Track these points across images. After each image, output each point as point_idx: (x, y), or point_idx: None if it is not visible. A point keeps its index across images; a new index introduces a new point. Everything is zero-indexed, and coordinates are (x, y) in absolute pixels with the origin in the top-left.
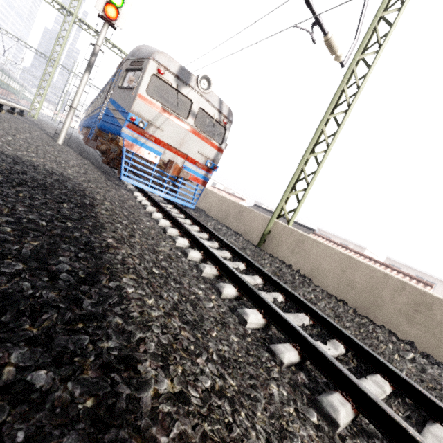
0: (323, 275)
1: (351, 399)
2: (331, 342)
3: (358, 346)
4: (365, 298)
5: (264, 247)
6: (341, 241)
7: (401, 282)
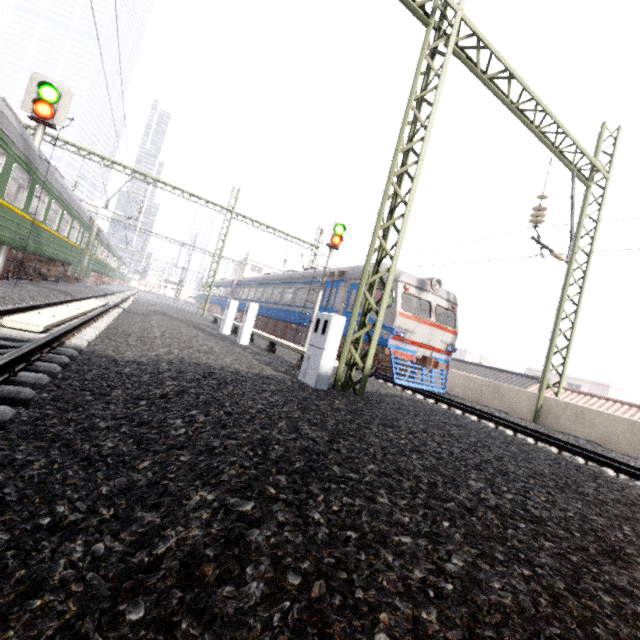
0: (615, 440)
1: None
2: None
3: None
4: None
5: (540, 421)
6: (568, 381)
7: None
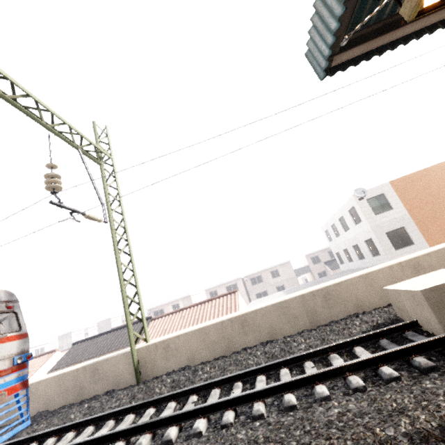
0: (197, 353)
1: (259, 399)
2: (235, 387)
3: (243, 374)
4: (224, 343)
5: (143, 377)
6: (172, 304)
7: (229, 319)
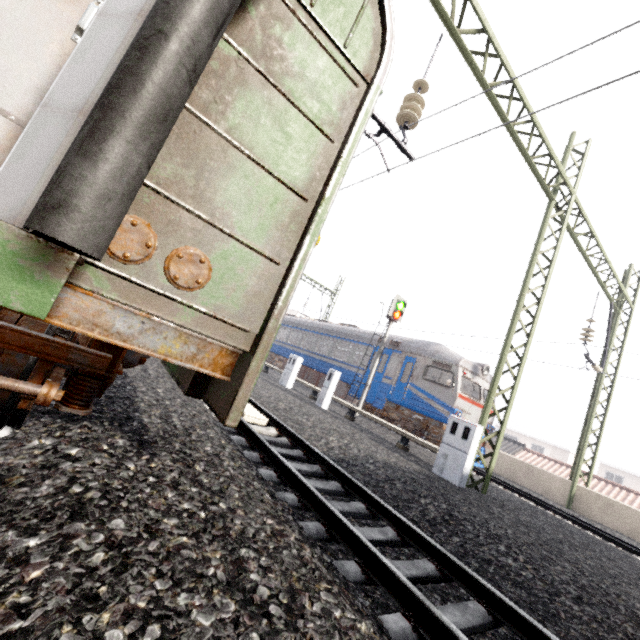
0: None
1: None
2: None
3: None
4: None
5: (573, 507)
6: (533, 443)
7: None
